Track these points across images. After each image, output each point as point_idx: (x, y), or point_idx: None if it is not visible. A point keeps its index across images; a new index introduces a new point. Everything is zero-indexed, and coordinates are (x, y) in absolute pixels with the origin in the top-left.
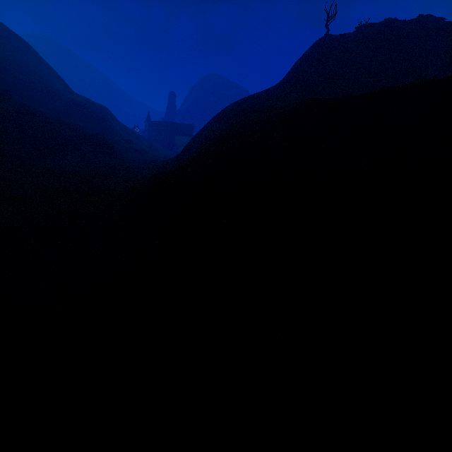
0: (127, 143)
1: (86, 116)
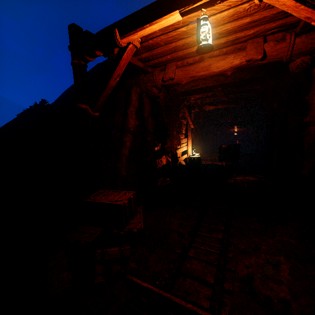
0: None
1: None
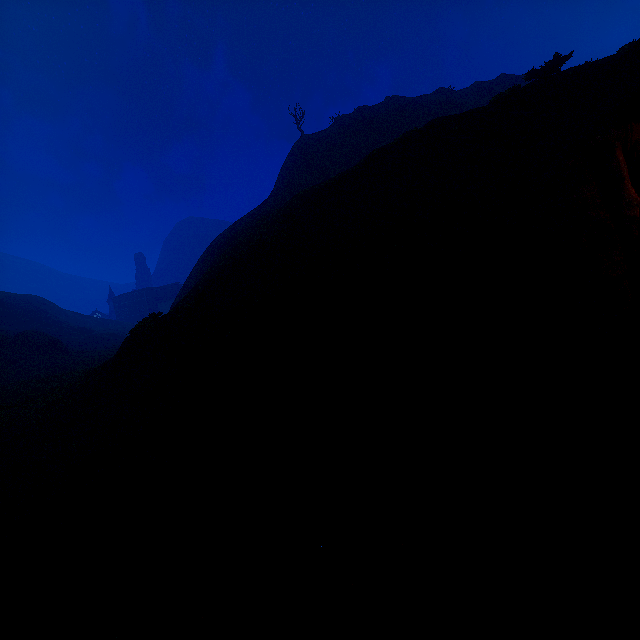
0: (83, 333)
1: (5, 316)
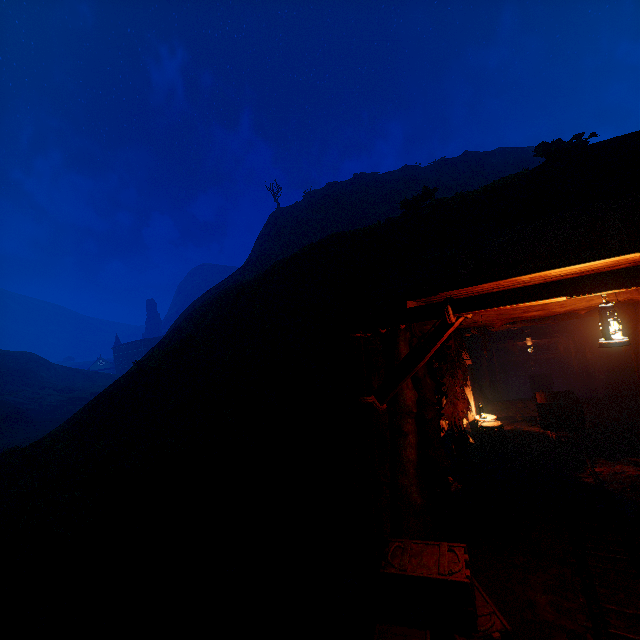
0: (63, 393)
1: None
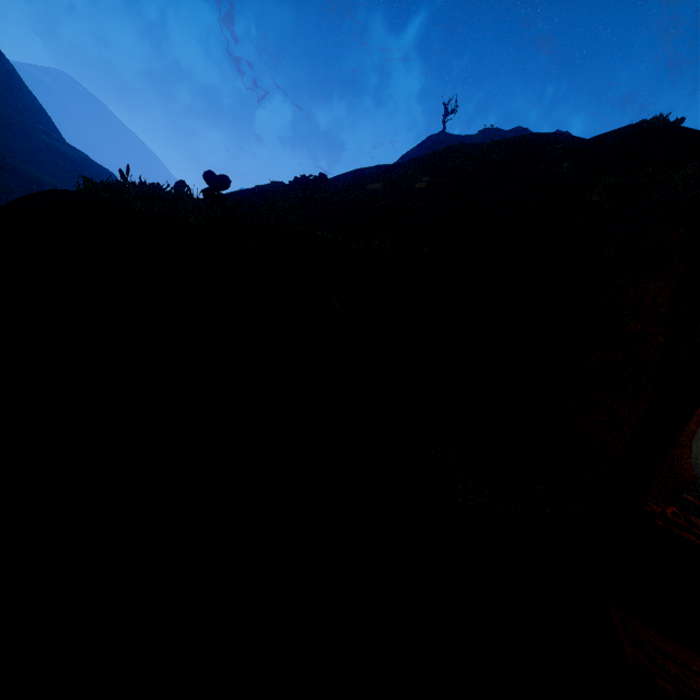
0: None
1: (68, 175)
